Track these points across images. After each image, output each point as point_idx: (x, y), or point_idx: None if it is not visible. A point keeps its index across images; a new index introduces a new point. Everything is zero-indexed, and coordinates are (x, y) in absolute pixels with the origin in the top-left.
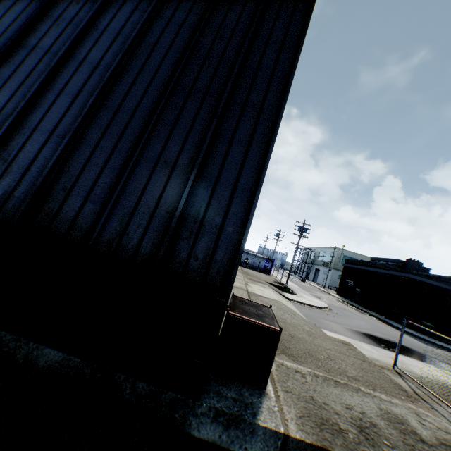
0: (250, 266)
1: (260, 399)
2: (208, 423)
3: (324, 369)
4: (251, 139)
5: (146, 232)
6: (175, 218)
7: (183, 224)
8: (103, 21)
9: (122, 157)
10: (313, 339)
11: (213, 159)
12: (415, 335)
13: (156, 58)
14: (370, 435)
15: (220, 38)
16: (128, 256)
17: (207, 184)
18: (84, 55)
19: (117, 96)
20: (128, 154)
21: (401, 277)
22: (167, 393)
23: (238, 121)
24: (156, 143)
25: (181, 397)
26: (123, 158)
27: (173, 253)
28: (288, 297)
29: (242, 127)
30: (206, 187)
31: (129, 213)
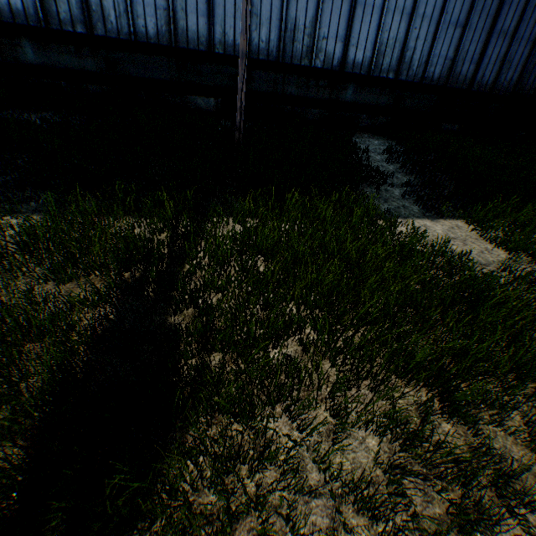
0: None
1: None
2: None
3: None
4: None
5: None
6: None
7: None
8: None
9: None
10: None
11: None
12: None
13: None
14: None
15: None
16: None
17: None
18: None
19: None
20: None
21: None
22: None
23: None
24: None
25: None
26: None
27: None
28: None
29: None
30: None
31: None
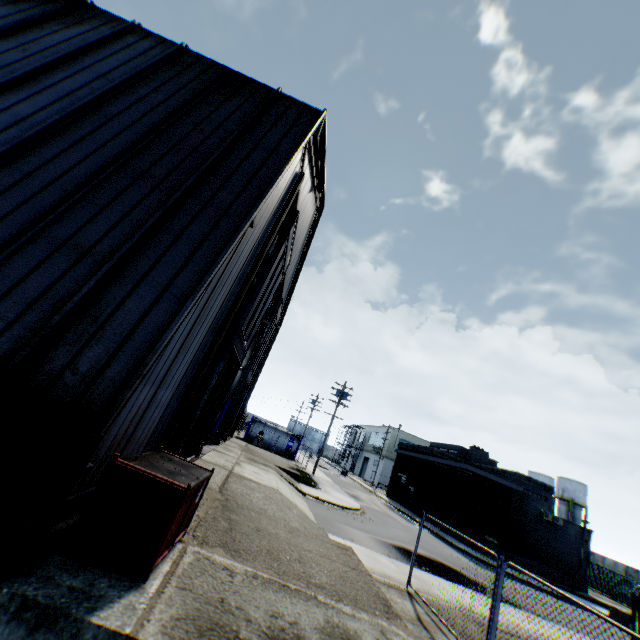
0: (266, 445)
1: (122, 593)
2: (2, 624)
3: (276, 570)
4: (204, 240)
5: (9, 329)
6: (61, 314)
7: (73, 325)
8: (52, 77)
9: (12, 229)
10: (292, 536)
11: (147, 253)
12: (472, 554)
13: (110, 131)
14: None
15: (201, 130)
16: None
17: (127, 281)
18: (8, 105)
19: (36, 159)
20: (24, 227)
21: (461, 471)
22: None
23: (194, 217)
24: (72, 222)
25: None
26: (14, 230)
27: (42, 360)
28: (303, 489)
29: (197, 225)
30: (124, 284)
31: None
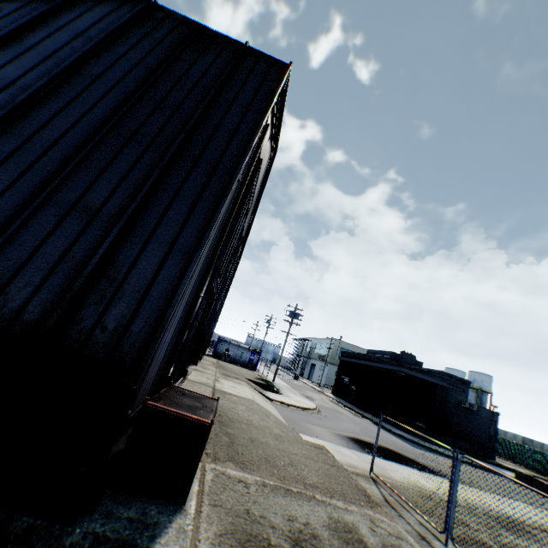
0: (232, 360)
1: (171, 517)
2: None
3: (278, 477)
4: (199, 197)
5: (37, 293)
6: (82, 276)
7: (95, 285)
8: (32, 38)
9: (22, 196)
10: (279, 443)
11: (150, 213)
12: (407, 438)
13: (97, 92)
14: None
15: (181, 87)
16: (2, 323)
17: (136, 241)
18: None
19: (32, 124)
20: (33, 193)
21: (395, 372)
22: (21, 519)
23: (187, 175)
24: (77, 185)
25: (43, 523)
26: (24, 197)
27: (72, 321)
28: (270, 396)
29: (191, 183)
30: (134, 244)
31: (16, 266)
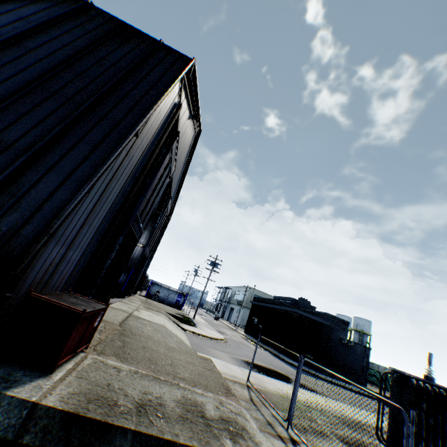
0: (161, 300)
1: (33, 379)
2: None
3: (153, 369)
4: (100, 143)
5: None
6: None
7: None
8: None
9: None
10: (168, 351)
11: (56, 150)
12: (296, 365)
13: (29, 60)
14: (146, 409)
15: (100, 65)
16: None
17: (40, 169)
18: None
19: None
20: None
21: (292, 313)
22: None
23: (93, 127)
24: None
25: None
26: None
27: None
28: (184, 327)
29: (95, 133)
30: (37, 171)
31: None
